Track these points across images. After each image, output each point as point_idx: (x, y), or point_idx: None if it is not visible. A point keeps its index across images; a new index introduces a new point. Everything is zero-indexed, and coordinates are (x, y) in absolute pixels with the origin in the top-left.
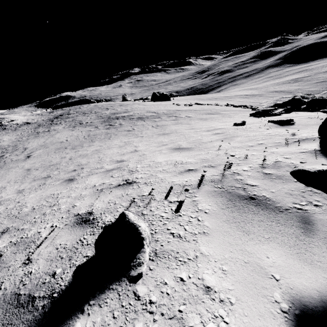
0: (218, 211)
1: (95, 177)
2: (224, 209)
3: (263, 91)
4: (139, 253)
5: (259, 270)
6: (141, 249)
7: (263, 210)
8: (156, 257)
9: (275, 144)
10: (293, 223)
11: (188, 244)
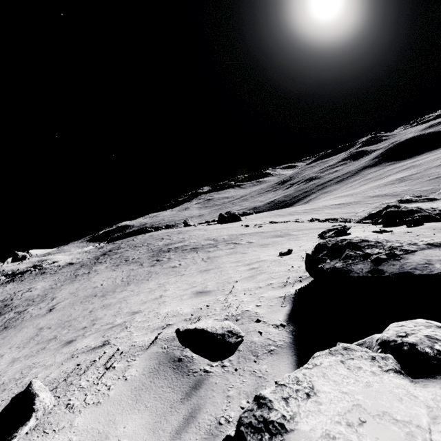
0: (138, 377)
1: (91, 337)
2: (144, 375)
3: (360, 197)
4: (22, 426)
5: (102, 439)
6: (26, 422)
7: (175, 374)
8: (32, 430)
9: (280, 284)
10: (184, 388)
11: (70, 415)
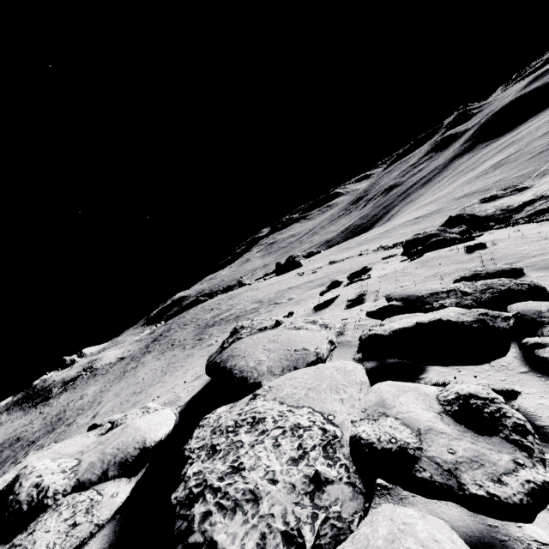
0: None
1: None
2: None
3: (444, 202)
4: None
5: None
6: None
7: None
8: None
9: None
10: None
11: None
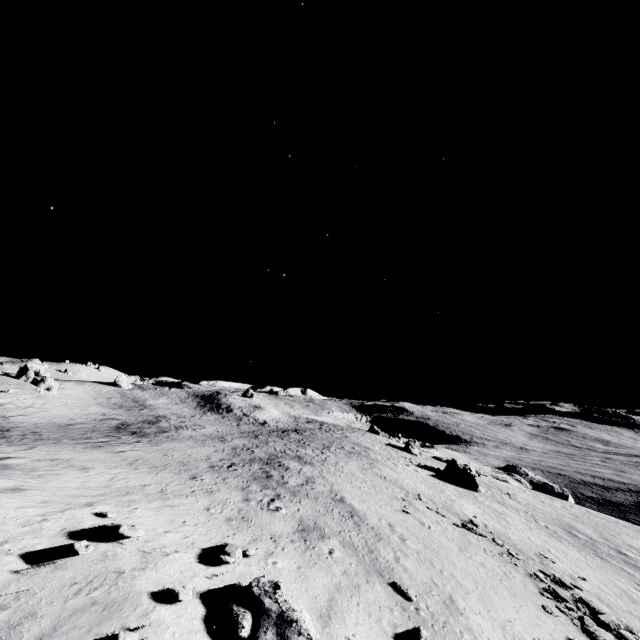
0: None
1: None
2: None
3: None
4: None
5: None
6: None
7: None
8: None
9: None
10: None
11: None
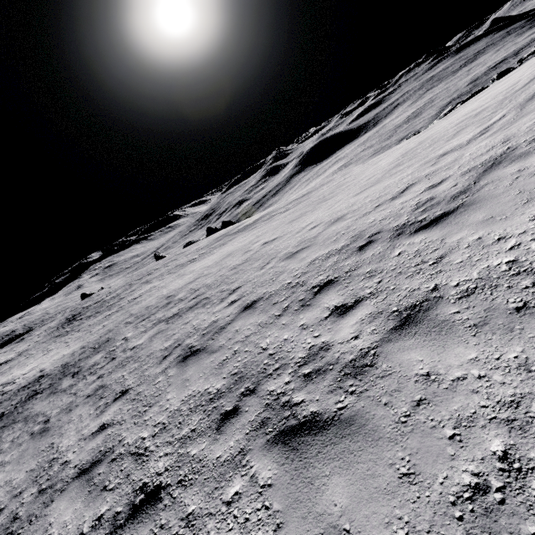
0: None
1: None
2: None
3: None
4: None
5: None
6: None
7: None
8: None
9: None
10: None
11: None
